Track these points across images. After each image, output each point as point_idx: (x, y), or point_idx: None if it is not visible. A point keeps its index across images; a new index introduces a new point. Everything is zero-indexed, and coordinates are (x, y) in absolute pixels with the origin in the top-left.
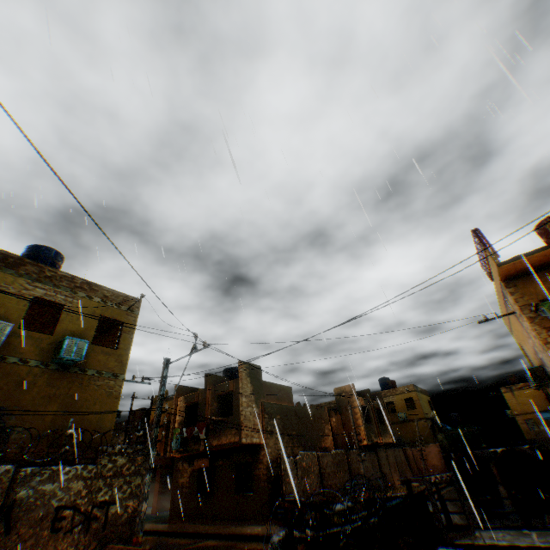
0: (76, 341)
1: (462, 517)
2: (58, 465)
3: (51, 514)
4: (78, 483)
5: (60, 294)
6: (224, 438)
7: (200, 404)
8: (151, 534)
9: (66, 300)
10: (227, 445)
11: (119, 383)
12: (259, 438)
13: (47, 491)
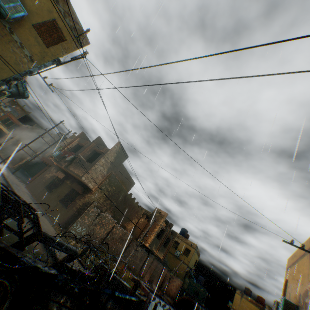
0: (18, 2)
1: None
2: None
3: None
4: None
5: None
6: (77, 170)
7: (84, 147)
8: (4, 179)
9: None
10: (74, 174)
11: (30, 66)
12: (93, 186)
13: None
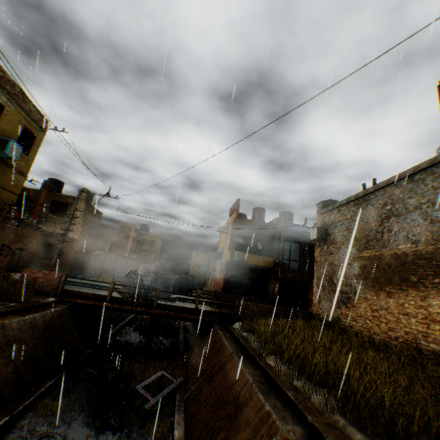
0: (17, 145)
1: None
2: (7, 224)
3: (0, 247)
4: (13, 236)
5: (4, 96)
6: (51, 228)
7: (31, 198)
8: None
9: (7, 103)
10: (53, 233)
11: (24, 180)
12: (77, 236)
13: (0, 236)
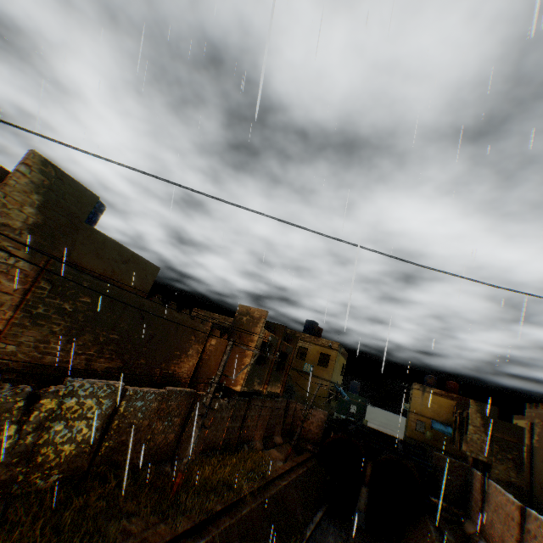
0: None
1: (305, 514)
2: None
3: None
4: None
5: None
6: None
7: None
8: None
9: None
10: None
11: None
12: None
13: None
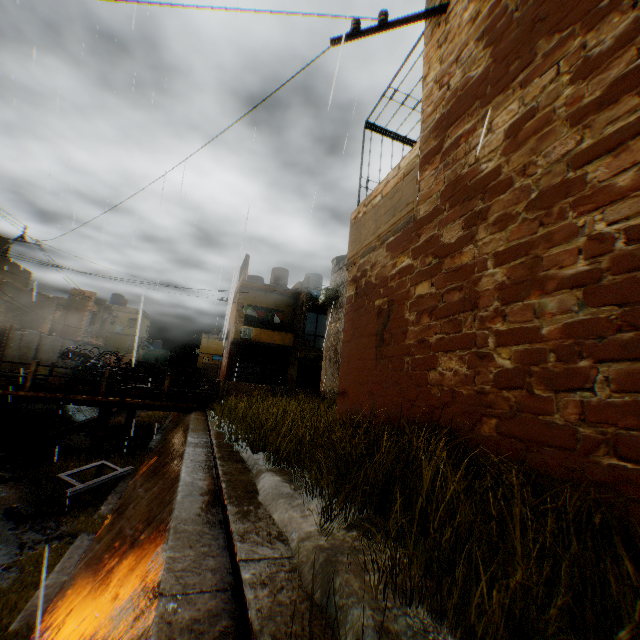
0: None
1: None
2: None
3: None
4: None
5: None
6: None
7: None
8: None
9: None
10: None
11: None
12: None
13: None
